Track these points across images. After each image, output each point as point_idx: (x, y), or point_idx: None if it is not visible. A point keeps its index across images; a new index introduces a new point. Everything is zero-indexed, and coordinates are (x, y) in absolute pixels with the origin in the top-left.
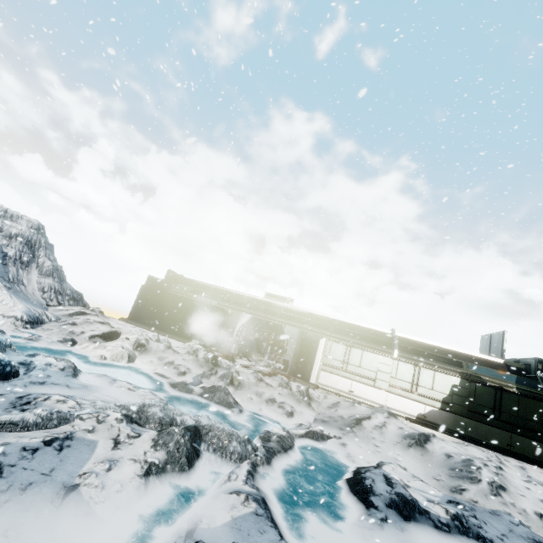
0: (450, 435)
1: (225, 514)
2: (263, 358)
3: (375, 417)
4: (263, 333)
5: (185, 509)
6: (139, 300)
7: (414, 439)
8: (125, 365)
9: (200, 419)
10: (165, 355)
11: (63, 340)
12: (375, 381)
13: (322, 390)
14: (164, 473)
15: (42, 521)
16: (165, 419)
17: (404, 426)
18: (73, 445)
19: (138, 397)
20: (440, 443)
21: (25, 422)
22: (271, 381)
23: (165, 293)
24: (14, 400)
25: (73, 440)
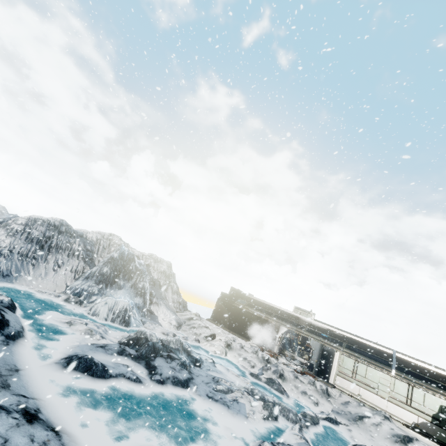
0: (440, 445)
1: (294, 440)
2: (294, 354)
3: (373, 417)
4: (293, 333)
5: (278, 435)
6: (216, 308)
7: (400, 438)
8: (224, 357)
9: (274, 399)
10: (241, 353)
11: (195, 339)
12: (377, 390)
13: (338, 390)
14: (269, 420)
15: (245, 425)
16: (261, 396)
17: (395, 428)
18: (239, 402)
19: (242, 381)
20: (421, 445)
21: (223, 390)
22: (303, 379)
23: (232, 305)
24: (212, 379)
25: (238, 400)
